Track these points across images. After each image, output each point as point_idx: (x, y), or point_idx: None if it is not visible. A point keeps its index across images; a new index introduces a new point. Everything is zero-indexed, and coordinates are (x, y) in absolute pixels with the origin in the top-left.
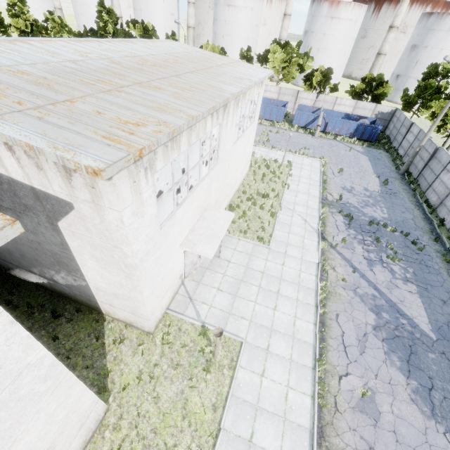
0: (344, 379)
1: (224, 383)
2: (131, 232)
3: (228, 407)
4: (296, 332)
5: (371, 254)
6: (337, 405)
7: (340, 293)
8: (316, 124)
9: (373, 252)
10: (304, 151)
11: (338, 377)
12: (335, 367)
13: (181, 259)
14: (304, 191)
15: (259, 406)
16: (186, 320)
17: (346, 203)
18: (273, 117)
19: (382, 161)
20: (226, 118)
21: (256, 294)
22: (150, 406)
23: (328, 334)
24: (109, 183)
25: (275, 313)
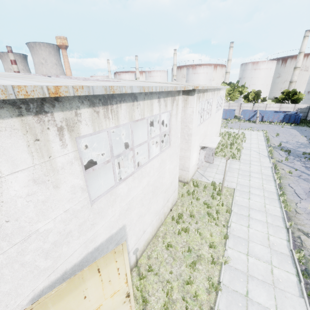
0: (299, 203)
1: (229, 199)
2: (193, 118)
3: (233, 206)
4: (264, 188)
5: (307, 165)
6: (296, 211)
7: (289, 177)
8: (256, 117)
9: (308, 164)
10: (251, 128)
11: (295, 203)
12: (292, 200)
13: (198, 153)
14: (255, 143)
15: (250, 207)
16: (203, 181)
17: (285, 147)
18: (227, 117)
19: (307, 131)
20: (214, 97)
21: (237, 175)
22: (195, 202)
23: (285, 190)
24: (193, 97)
25: (250, 182)
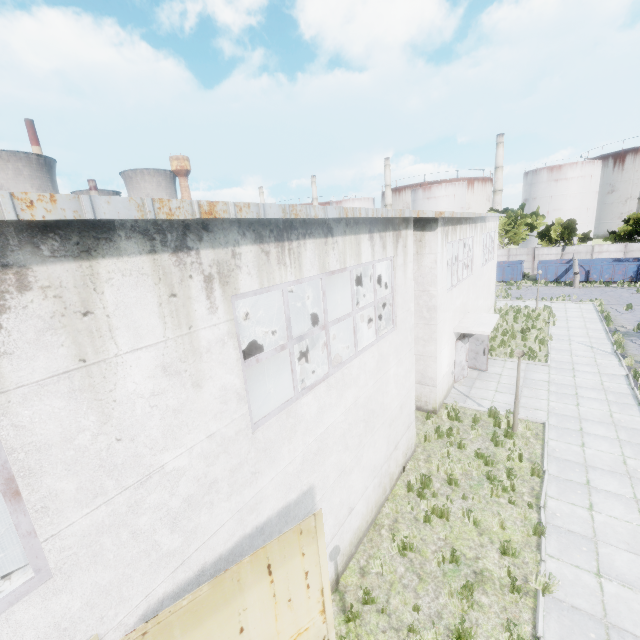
0: None
1: (534, 447)
2: (438, 274)
3: (547, 462)
4: (616, 421)
5: None
6: None
7: None
8: (572, 274)
9: None
10: (564, 297)
11: None
12: None
13: (453, 348)
14: (579, 326)
15: (588, 464)
16: (469, 408)
17: None
18: (508, 277)
19: None
20: (475, 235)
21: (546, 395)
22: (455, 453)
23: None
24: (434, 233)
25: (579, 408)
